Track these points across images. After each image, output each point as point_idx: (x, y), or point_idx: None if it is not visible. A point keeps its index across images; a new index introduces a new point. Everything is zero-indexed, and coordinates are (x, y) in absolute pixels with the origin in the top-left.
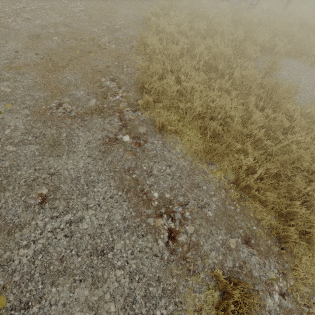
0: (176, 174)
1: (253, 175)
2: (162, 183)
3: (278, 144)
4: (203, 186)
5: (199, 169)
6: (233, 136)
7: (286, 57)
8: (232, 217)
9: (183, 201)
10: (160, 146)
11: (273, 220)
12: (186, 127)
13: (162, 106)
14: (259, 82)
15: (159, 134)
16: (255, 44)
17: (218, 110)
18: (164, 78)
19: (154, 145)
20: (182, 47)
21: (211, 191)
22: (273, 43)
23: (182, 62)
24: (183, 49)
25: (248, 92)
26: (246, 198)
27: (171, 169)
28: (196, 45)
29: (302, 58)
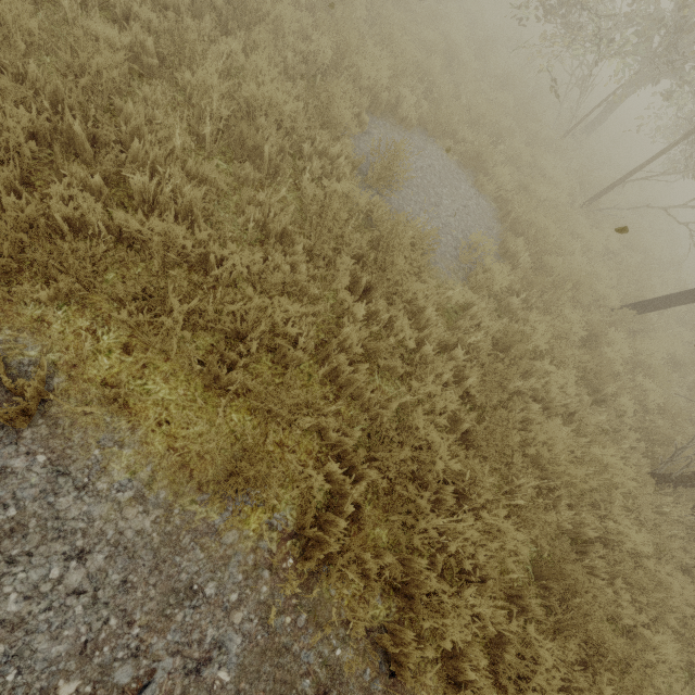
0: (108, 581)
1: (338, 517)
2: (46, 646)
3: (394, 400)
4: (206, 585)
5: (196, 524)
6: (293, 401)
7: (420, 133)
8: (287, 652)
9: (135, 677)
10: (39, 480)
11: (379, 605)
12: (156, 370)
13: (50, 297)
14: (364, 205)
15: (36, 421)
16: (359, 86)
17: (253, 318)
18: (56, 178)
19: (9, 483)
20: (143, 45)
21: (232, 593)
22: (396, 93)
23: (134, 116)
24: (149, 52)
25: (338, 243)
26: (324, 569)
27: (88, 566)
28: (191, 51)
29: (447, 143)
